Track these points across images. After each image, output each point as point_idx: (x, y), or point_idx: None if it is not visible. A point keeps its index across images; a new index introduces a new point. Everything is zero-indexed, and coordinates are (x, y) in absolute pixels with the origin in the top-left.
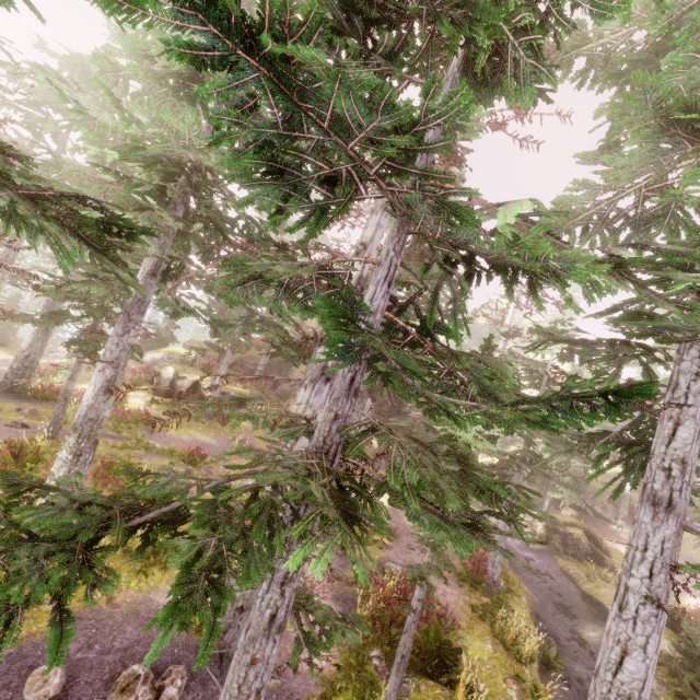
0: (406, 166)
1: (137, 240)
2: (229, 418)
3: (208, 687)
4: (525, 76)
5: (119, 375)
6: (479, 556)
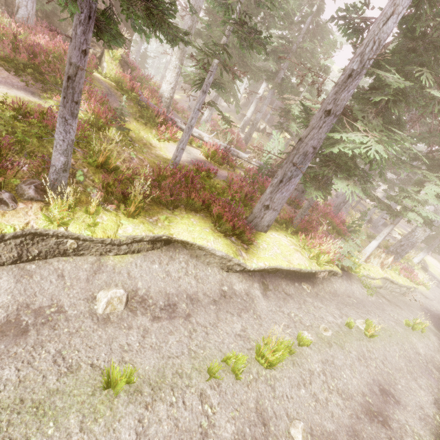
0: None
1: None
2: None
3: None
4: None
5: None
6: None
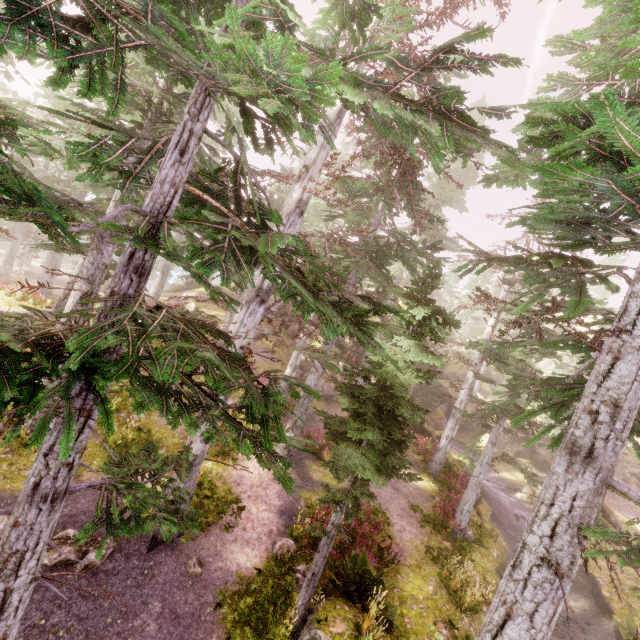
0: None
1: (56, 151)
2: None
3: (131, 561)
4: None
5: (95, 291)
6: (452, 502)
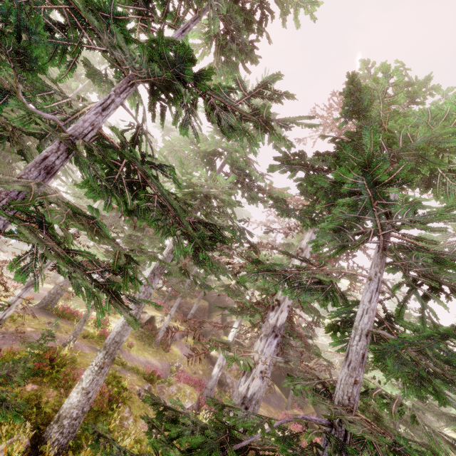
0: (363, 220)
1: None
2: (170, 346)
3: None
4: (450, 189)
5: (139, 313)
6: None
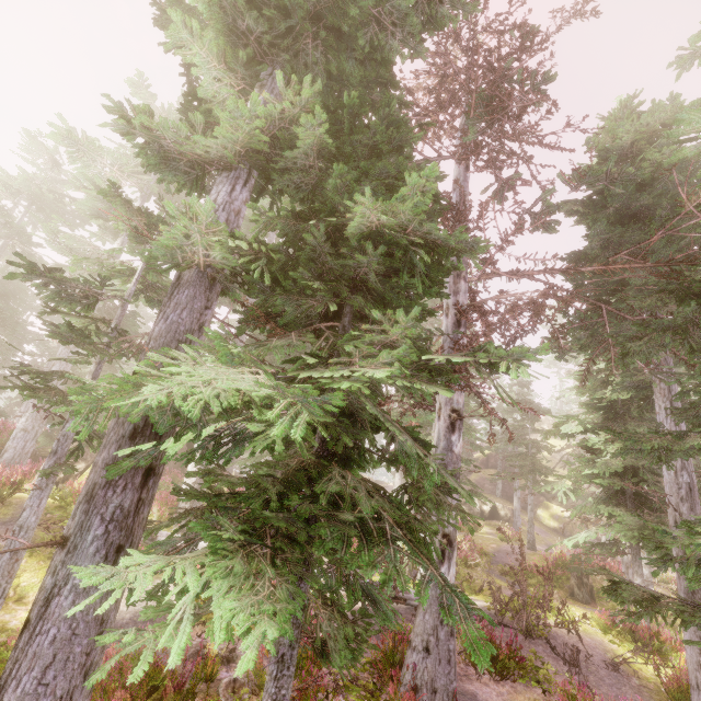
0: None
1: None
2: None
3: None
4: None
5: None
6: None
